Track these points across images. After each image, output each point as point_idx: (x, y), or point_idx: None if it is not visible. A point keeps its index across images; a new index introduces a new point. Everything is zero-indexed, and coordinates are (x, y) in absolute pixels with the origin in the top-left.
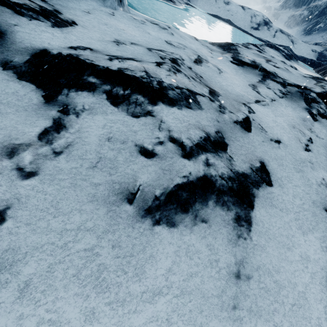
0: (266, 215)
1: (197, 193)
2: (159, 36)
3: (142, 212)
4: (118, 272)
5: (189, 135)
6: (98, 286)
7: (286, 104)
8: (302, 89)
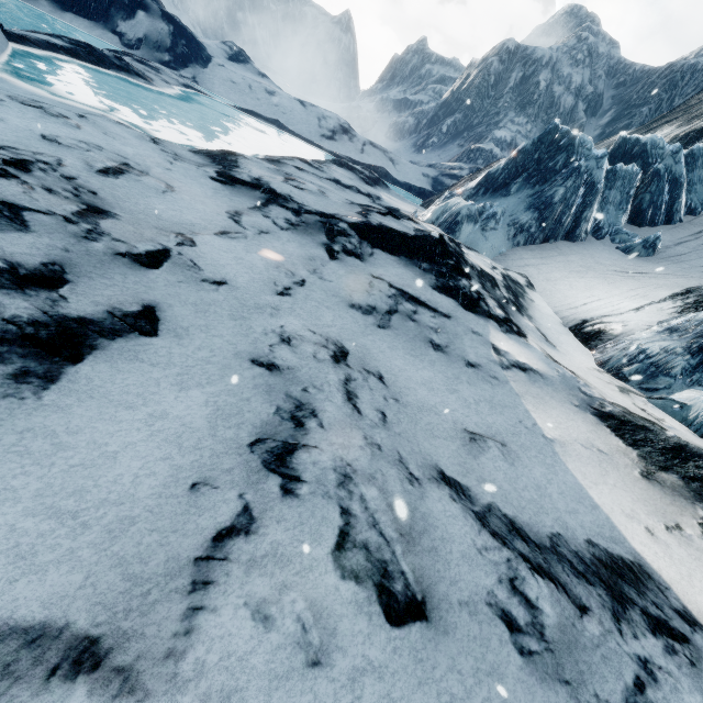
0: (108, 371)
1: None
2: (30, 126)
3: None
4: None
5: None
6: None
7: (290, 238)
8: (328, 218)
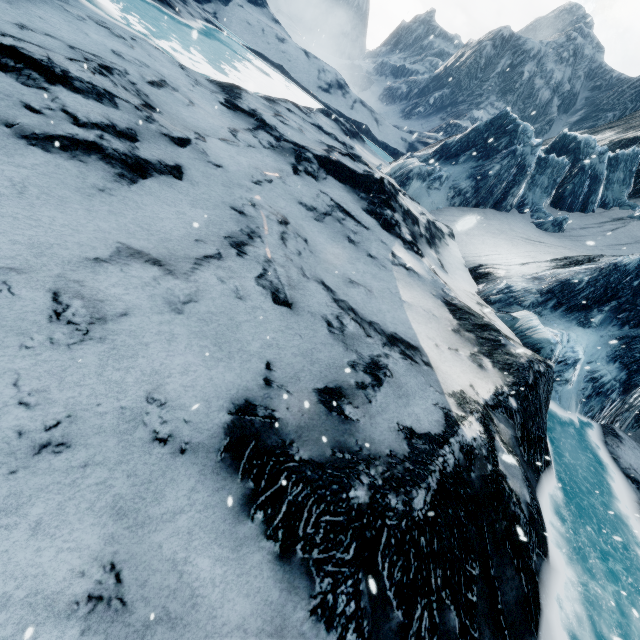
0: (158, 188)
1: (81, 147)
2: (104, 42)
3: (19, 136)
4: None
5: (88, 116)
6: None
7: (269, 155)
8: (299, 148)
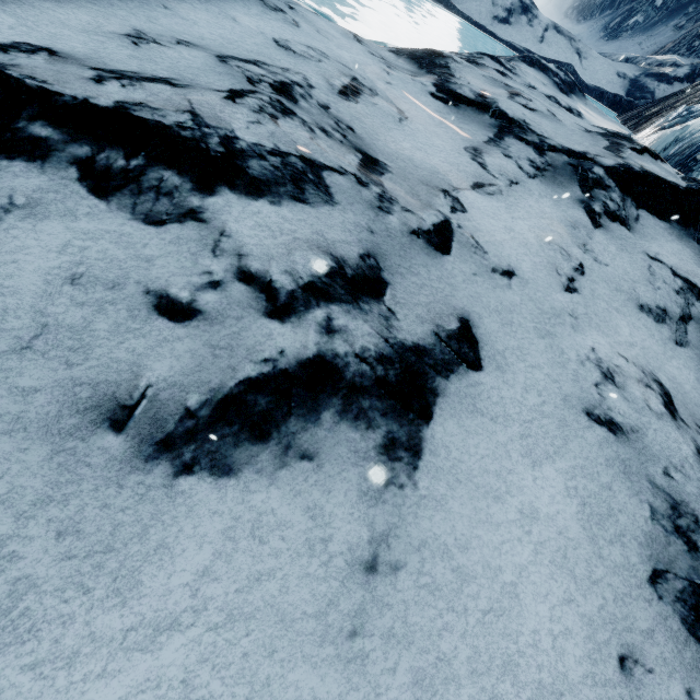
0: (458, 433)
1: (297, 396)
2: (259, 26)
3: (148, 449)
4: (67, 591)
5: (290, 264)
6: (7, 630)
7: (541, 192)
8: (578, 159)
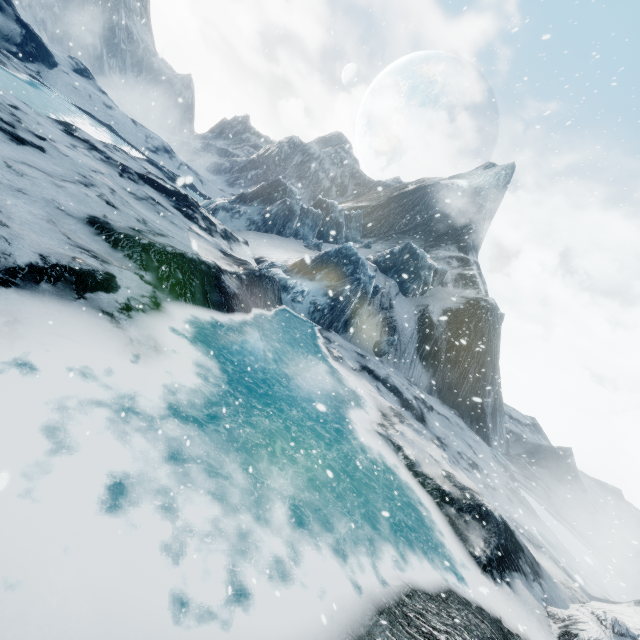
0: (33, 152)
1: None
2: None
3: None
4: None
5: None
6: None
7: (101, 164)
8: (124, 166)
